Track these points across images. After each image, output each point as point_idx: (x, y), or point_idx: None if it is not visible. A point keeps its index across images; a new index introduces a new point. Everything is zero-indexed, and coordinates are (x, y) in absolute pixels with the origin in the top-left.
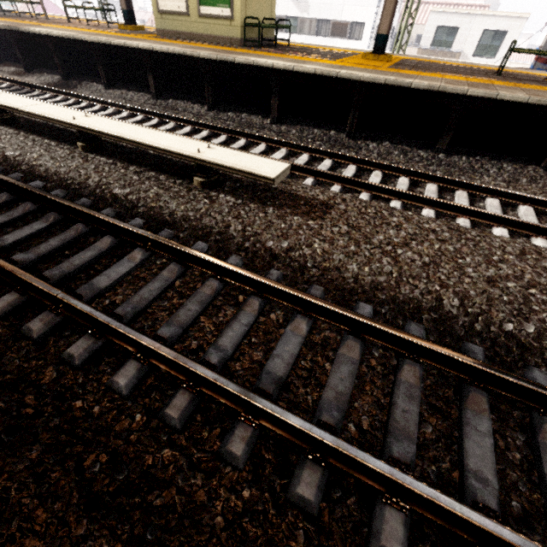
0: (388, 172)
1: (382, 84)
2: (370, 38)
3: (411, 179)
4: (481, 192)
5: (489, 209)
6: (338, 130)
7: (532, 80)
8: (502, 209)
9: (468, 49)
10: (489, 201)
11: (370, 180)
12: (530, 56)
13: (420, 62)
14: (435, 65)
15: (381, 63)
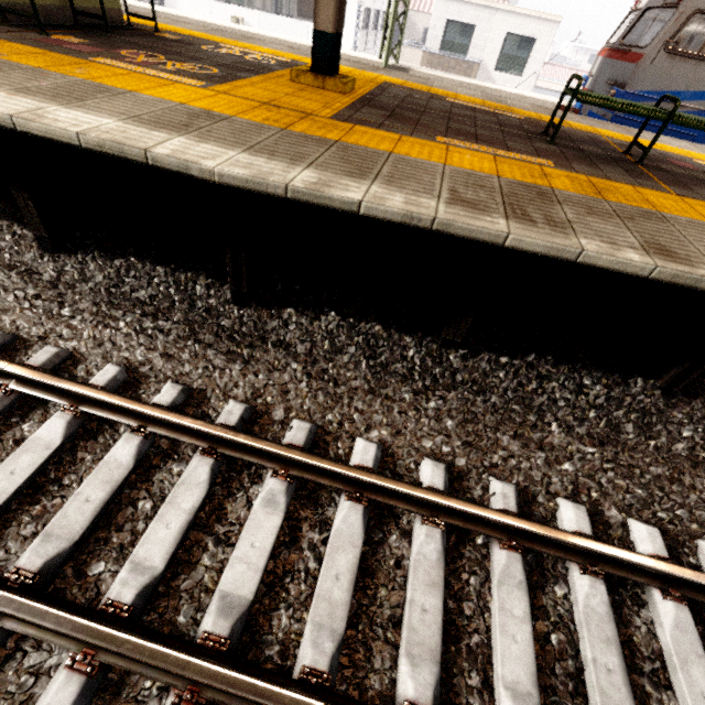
0: (309, 476)
1: (279, 196)
2: (356, 26)
3: (379, 472)
4: (557, 546)
5: (589, 656)
6: (219, 274)
7: (608, 159)
8: (614, 611)
9: (489, 58)
10: (581, 591)
11: (241, 546)
12: (555, 70)
13: (410, 95)
14: (437, 104)
15: (325, 99)
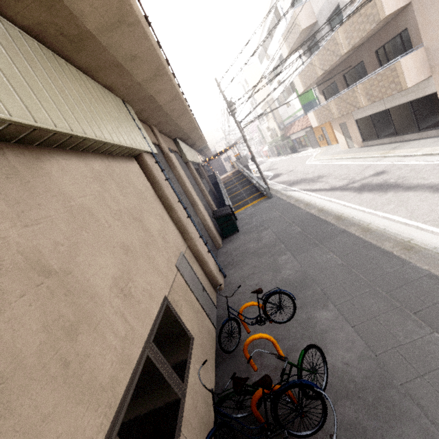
0: None
1: None
2: None
3: None
4: None
5: None
6: None
7: None
8: None
9: None
10: None
11: None
12: None
13: None
14: None
15: None
